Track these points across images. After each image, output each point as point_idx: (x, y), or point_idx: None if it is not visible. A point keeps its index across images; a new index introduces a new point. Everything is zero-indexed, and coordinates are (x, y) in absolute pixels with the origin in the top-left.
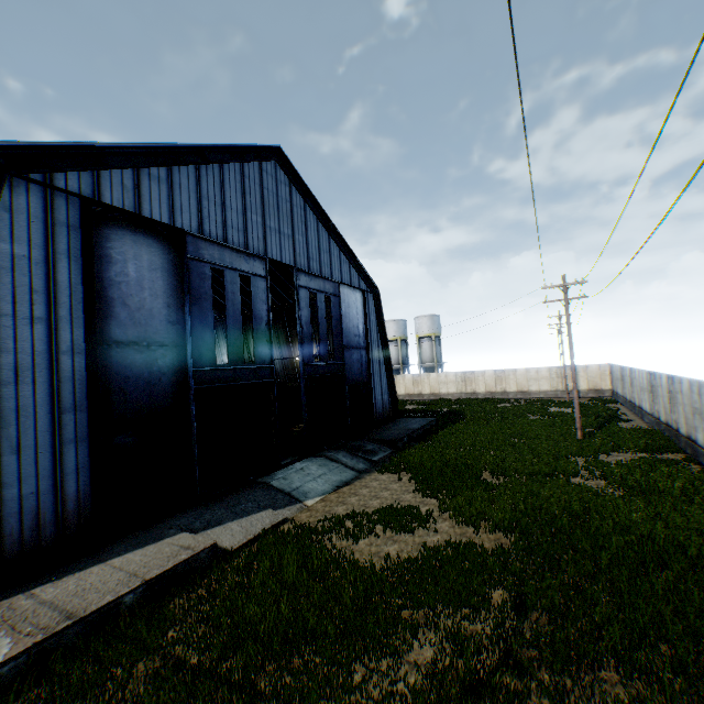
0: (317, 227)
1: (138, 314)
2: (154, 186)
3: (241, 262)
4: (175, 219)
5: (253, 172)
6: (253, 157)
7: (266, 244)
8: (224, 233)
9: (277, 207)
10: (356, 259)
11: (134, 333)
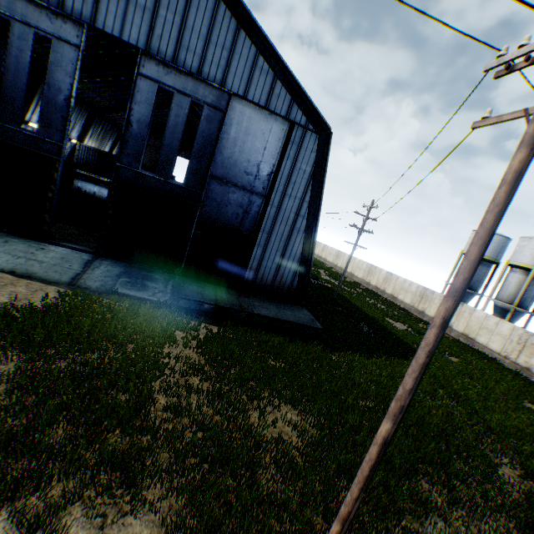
0: (214, 9)
1: None
2: None
3: (42, 20)
4: None
5: None
6: None
7: (98, 11)
8: None
9: None
10: (289, 72)
11: None
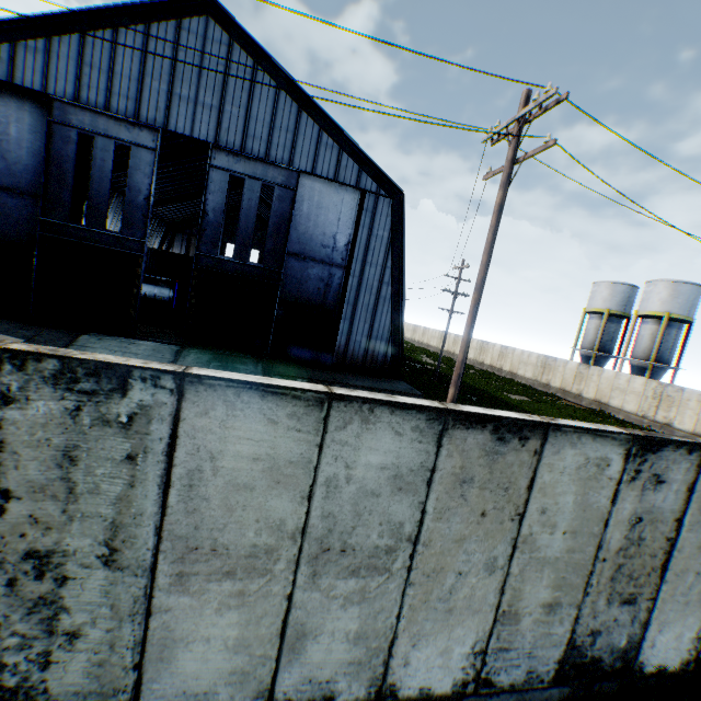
0: (275, 97)
1: (15, 167)
2: (31, 58)
3: (121, 131)
4: (49, 87)
5: (166, 33)
6: (169, 16)
7: (170, 116)
8: (109, 102)
9: (199, 73)
10: (354, 143)
11: (11, 182)
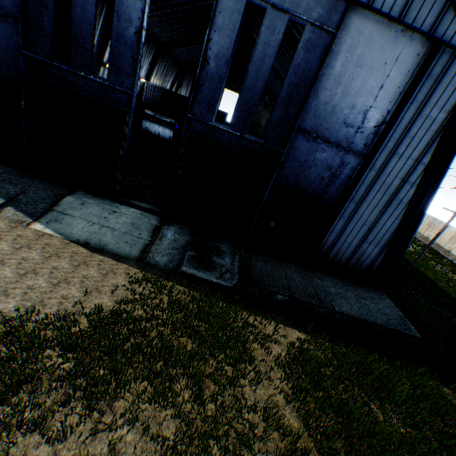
0: None
1: None
2: None
3: None
4: None
5: None
6: None
7: None
8: None
9: None
10: None
11: None
